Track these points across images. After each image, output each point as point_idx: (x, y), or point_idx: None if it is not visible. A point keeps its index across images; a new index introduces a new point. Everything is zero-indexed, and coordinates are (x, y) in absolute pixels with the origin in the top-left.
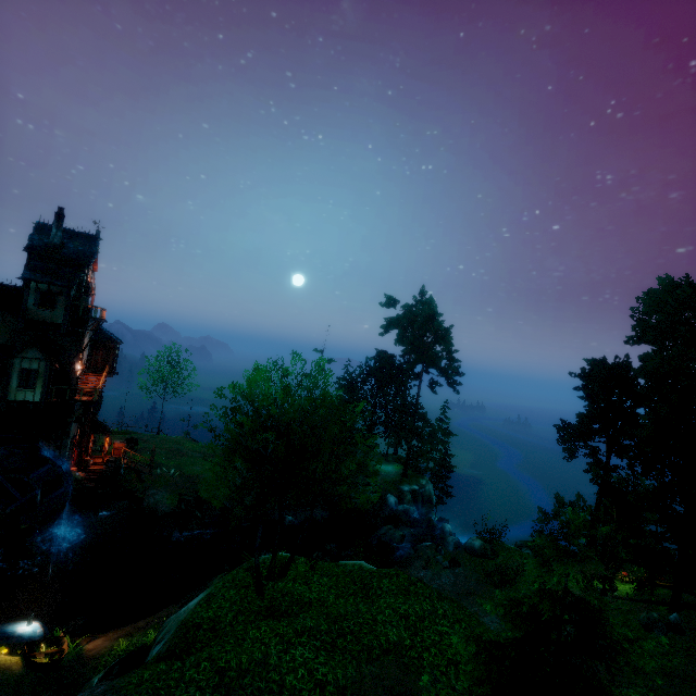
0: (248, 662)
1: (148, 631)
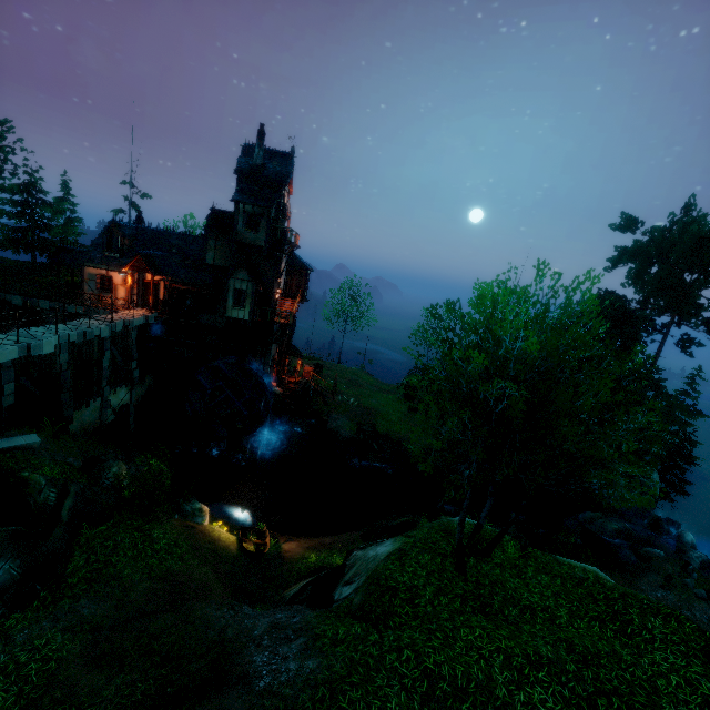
0: (465, 679)
1: (333, 551)
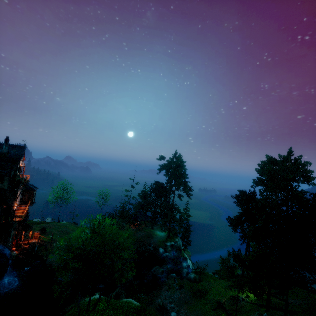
0: None
1: None
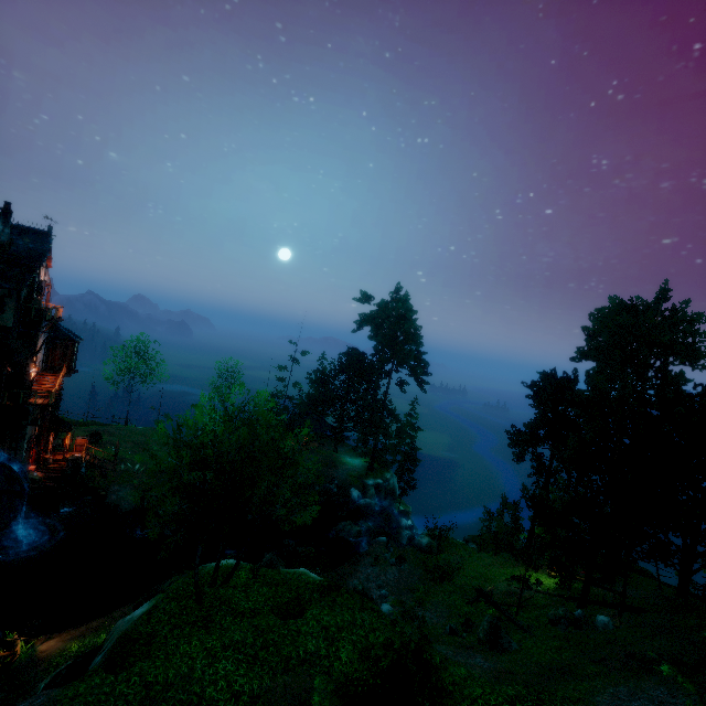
0: (174, 677)
1: (100, 632)
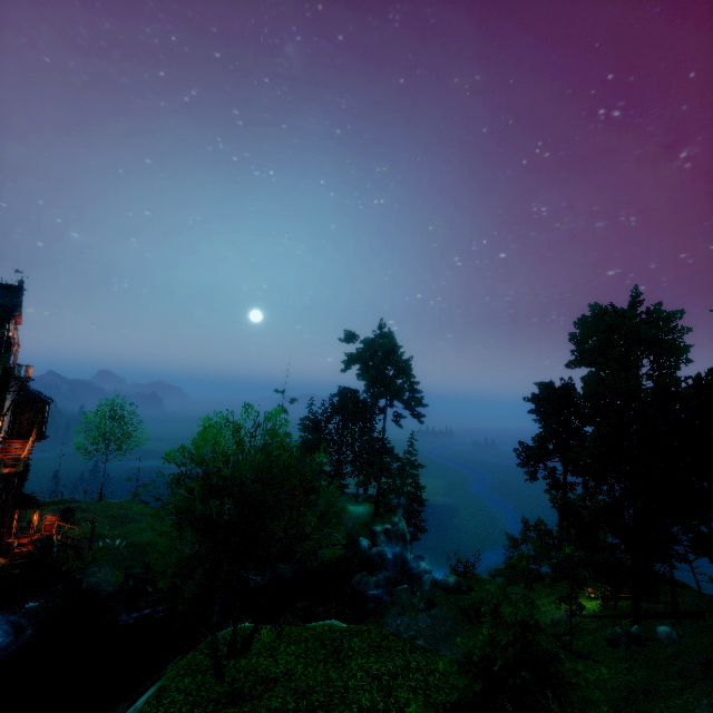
0: None
1: None
